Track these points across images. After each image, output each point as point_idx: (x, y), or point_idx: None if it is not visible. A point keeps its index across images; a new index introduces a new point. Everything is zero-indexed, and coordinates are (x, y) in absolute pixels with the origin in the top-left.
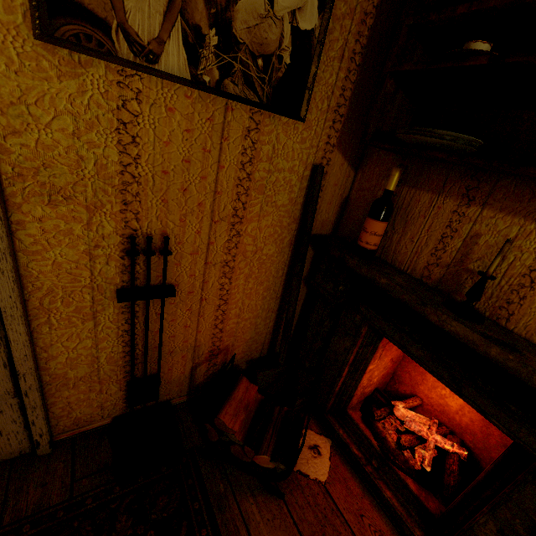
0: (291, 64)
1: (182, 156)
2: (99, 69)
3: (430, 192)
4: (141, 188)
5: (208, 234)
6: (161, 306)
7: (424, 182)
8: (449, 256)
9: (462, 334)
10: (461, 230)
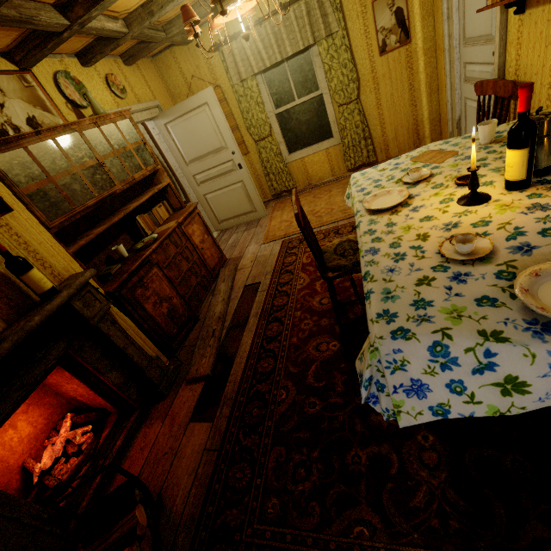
0: None
1: None
2: None
3: None
4: None
5: None
6: None
7: None
8: None
9: None
10: None
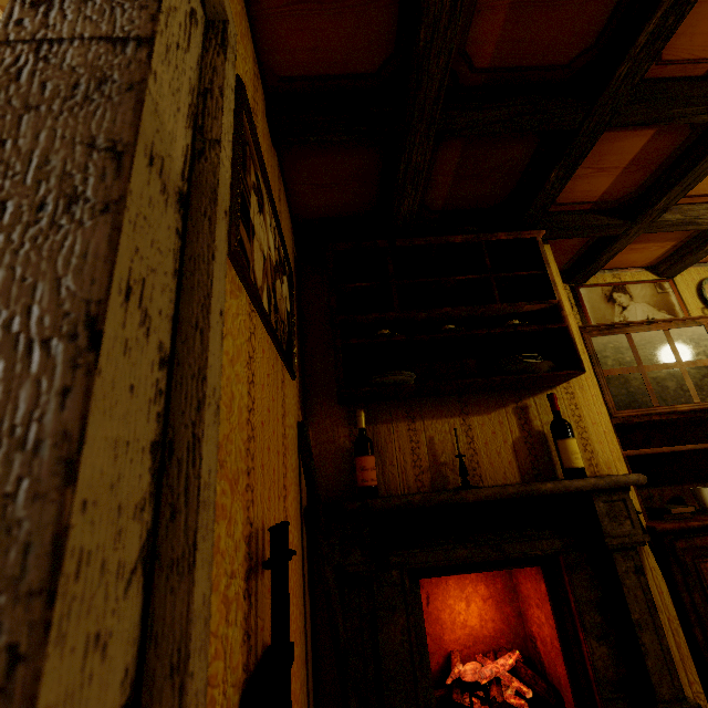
0: (288, 331)
1: (267, 403)
2: (243, 296)
3: (385, 423)
4: (254, 445)
5: (277, 519)
6: (288, 698)
7: (375, 418)
8: (426, 461)
9: (491, 493)
10: (421, 440)
